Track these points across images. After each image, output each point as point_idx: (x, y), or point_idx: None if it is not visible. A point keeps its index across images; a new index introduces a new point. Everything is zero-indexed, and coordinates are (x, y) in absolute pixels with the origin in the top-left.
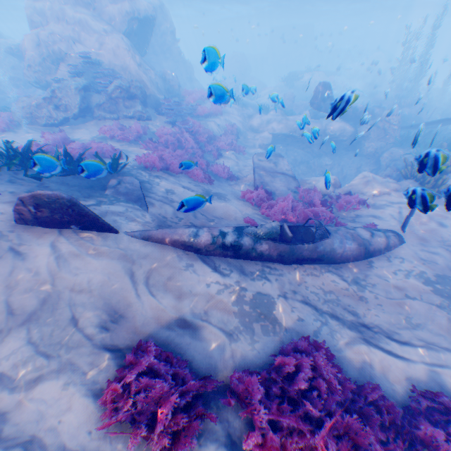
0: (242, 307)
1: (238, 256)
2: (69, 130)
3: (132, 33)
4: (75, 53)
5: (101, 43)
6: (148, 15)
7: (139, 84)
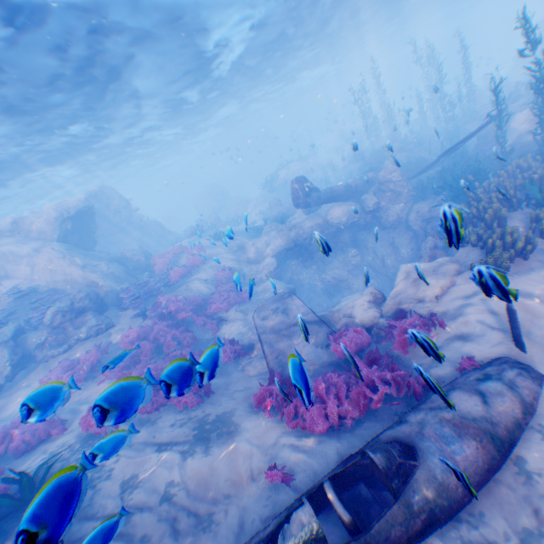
0: None
1: None
2: (4, 399)
3: (71, 233)
4: (3, 292)
5: (32, 265)
6: (83, 209)
7: (84, 291)
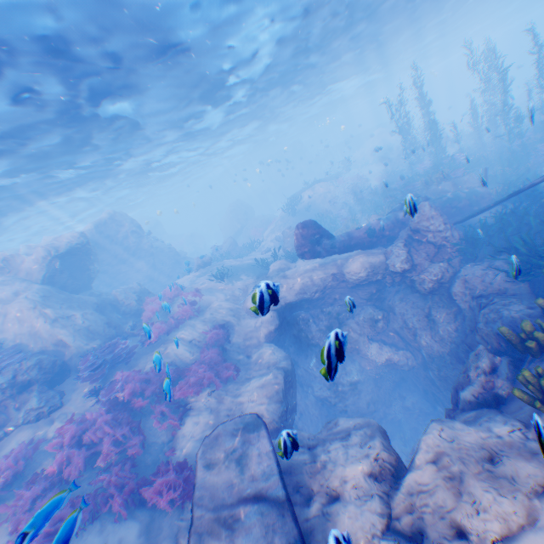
0: None
1: None
2: None
3: (59, 272)
4: None
5: (5, 313)
6: (74, 245)
7: (37, 359)
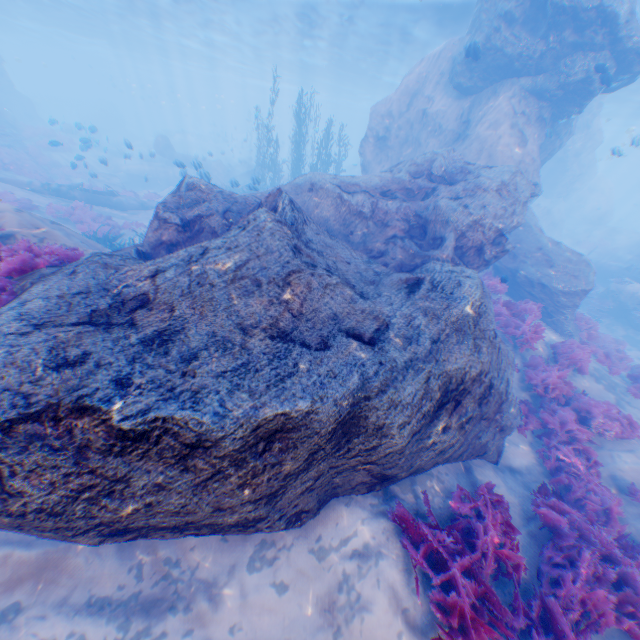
0: (60, 206)
1: (63, 198)
2: None
3: None
4: None
5: None
6: None
7: None
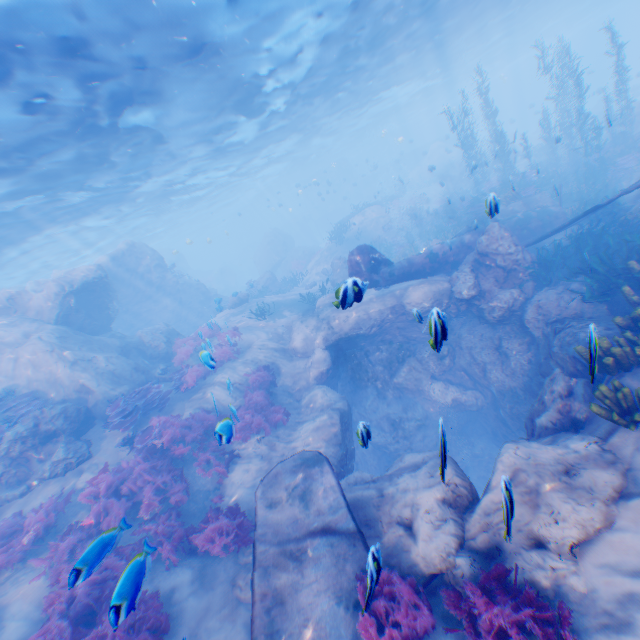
0: None
1: None
2: None
3: (75, 311)
4: None
5: (16, 357)
6: (91, 279)
7: (60, 405)
